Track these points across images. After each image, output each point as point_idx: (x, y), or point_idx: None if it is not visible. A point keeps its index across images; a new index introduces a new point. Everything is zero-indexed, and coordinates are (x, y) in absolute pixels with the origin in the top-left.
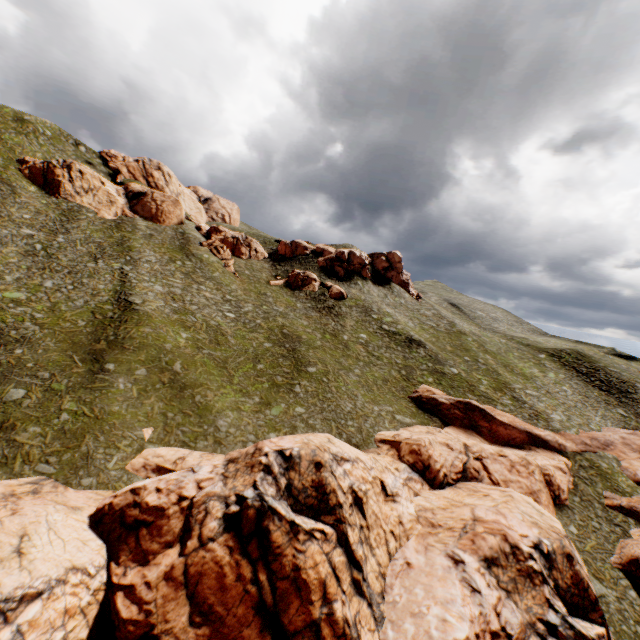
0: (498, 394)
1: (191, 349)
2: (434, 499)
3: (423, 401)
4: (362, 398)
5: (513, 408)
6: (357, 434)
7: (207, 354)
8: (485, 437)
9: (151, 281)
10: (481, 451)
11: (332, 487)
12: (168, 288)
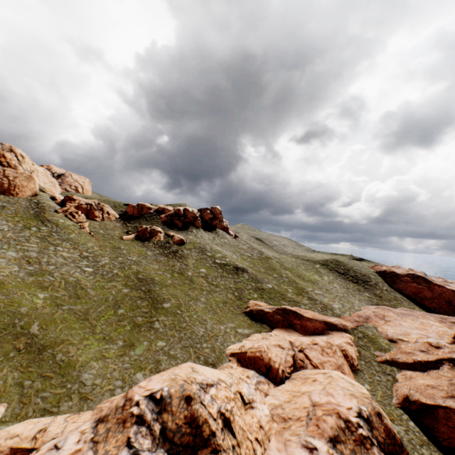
0: (300, 297)
1: (50, 308)
2: (280, 395)
3: (254, 313)
4: (210, 321)
5: (311, 305)
6: (212, 353)
7: (67, 309)
8: (300, 331)
9: (3, 248)
10: (301, 344)
11: (204, 417)
12: (23, 253)
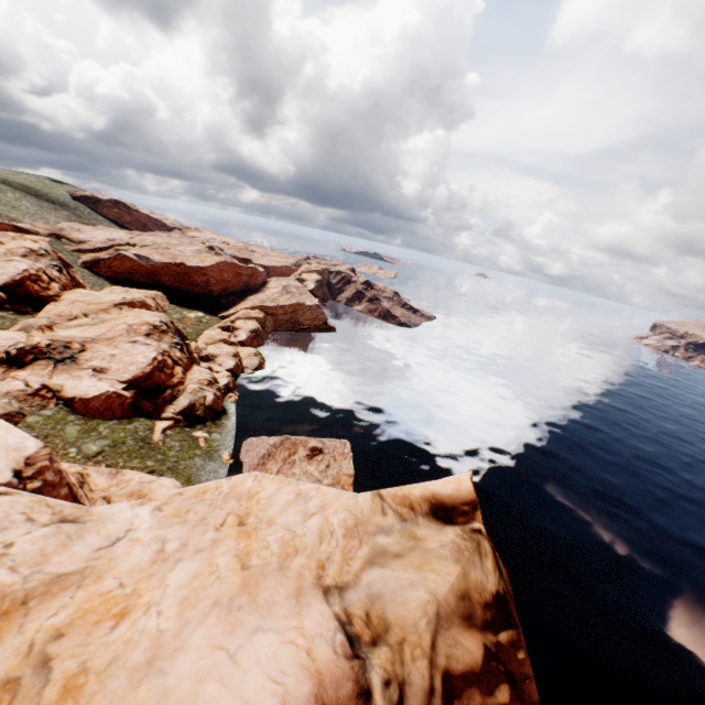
0: None
1: None
2: None
3: None
4: None
5: None
6: None
7: None
8: None
9: None
10: None
11: None
12: None
